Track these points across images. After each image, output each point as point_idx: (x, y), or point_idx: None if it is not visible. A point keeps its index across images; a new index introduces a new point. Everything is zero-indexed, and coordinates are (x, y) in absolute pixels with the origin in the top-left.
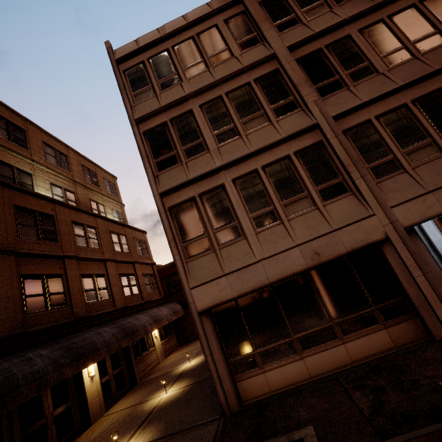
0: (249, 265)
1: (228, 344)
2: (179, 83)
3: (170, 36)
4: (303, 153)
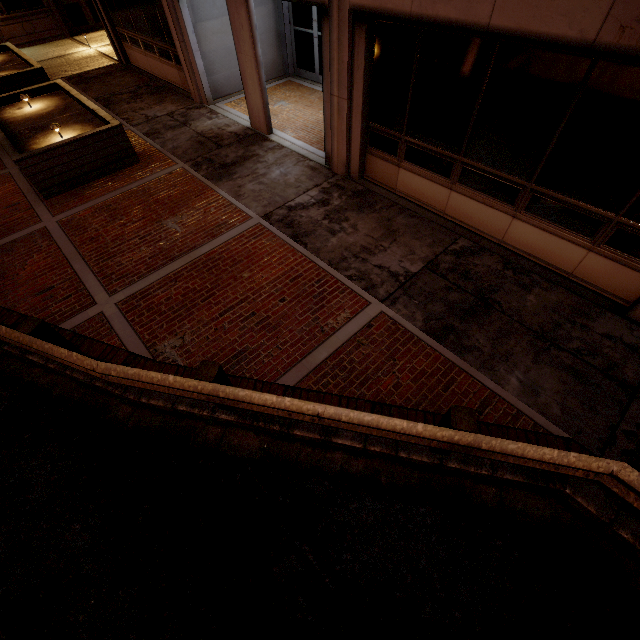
0: None
1: (111, 12)
2: None
3: None
4: None
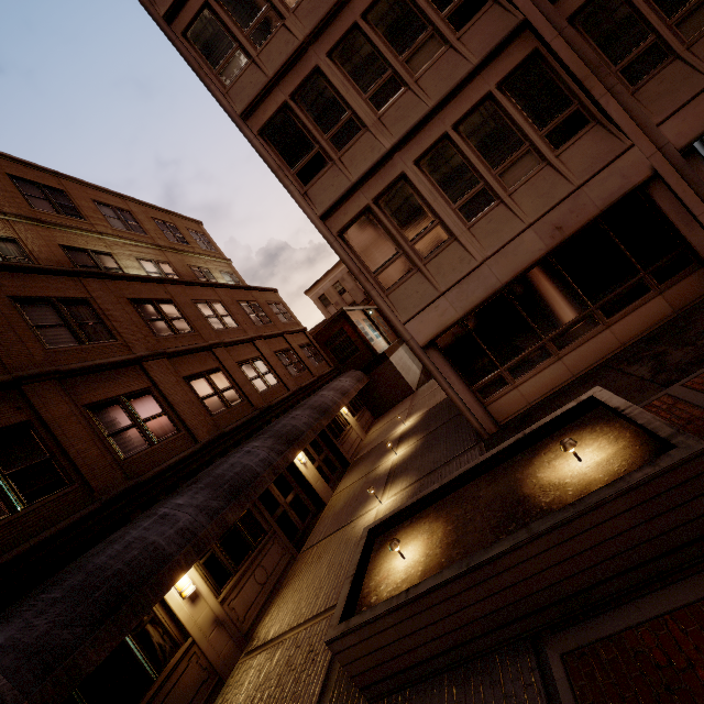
0: (470, 272)
1: (467, 371)
2: (280, 25)
3: None
4: (511, 82)
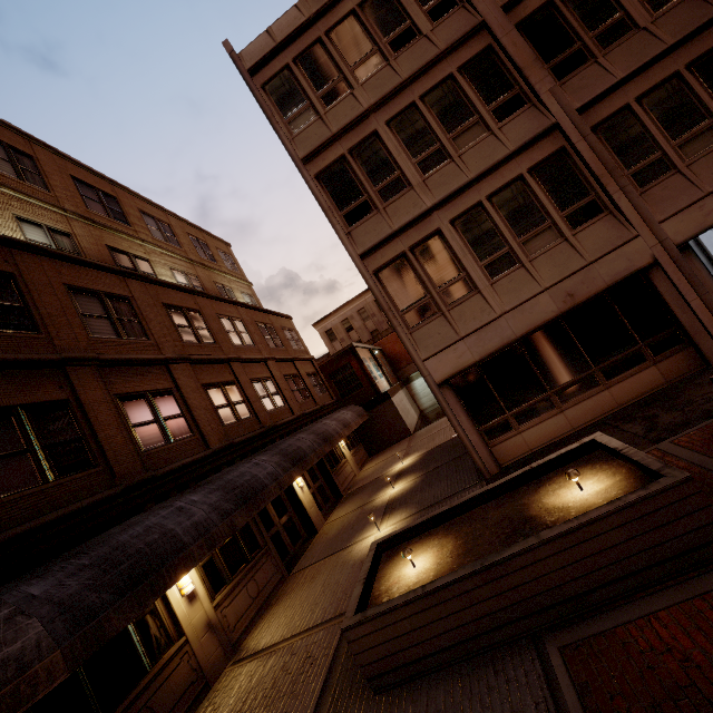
0: (489, 323)
1: (476, 412)
2: (349, 93)
3: (319, 16)
4: (540, 169)
